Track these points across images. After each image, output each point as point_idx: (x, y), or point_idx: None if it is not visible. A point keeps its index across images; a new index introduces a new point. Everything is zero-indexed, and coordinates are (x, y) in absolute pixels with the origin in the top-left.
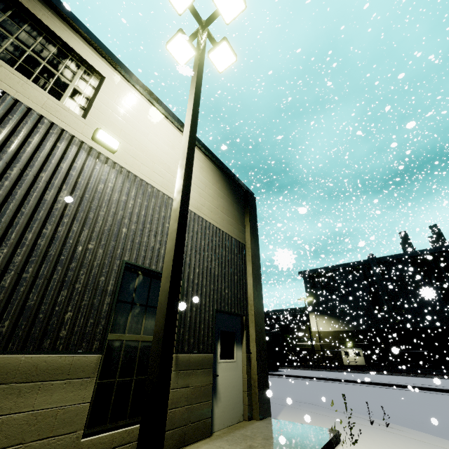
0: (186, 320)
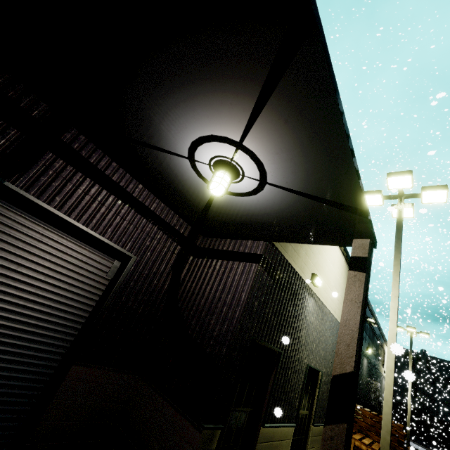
0: None
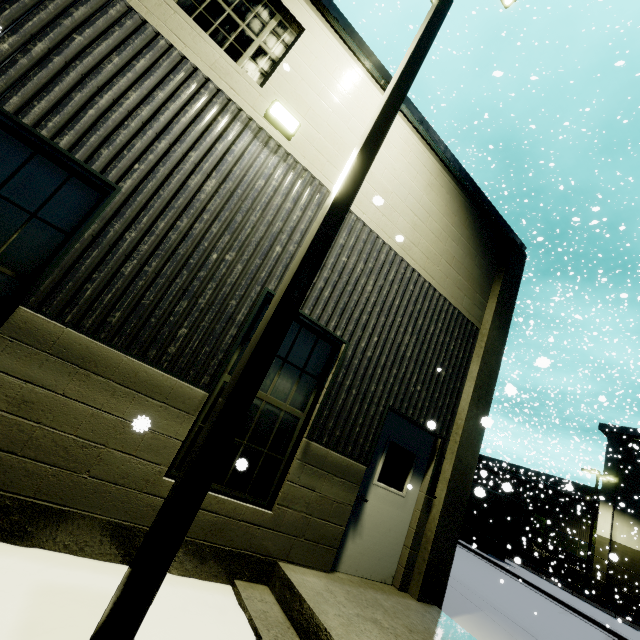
0: (337, 402)
